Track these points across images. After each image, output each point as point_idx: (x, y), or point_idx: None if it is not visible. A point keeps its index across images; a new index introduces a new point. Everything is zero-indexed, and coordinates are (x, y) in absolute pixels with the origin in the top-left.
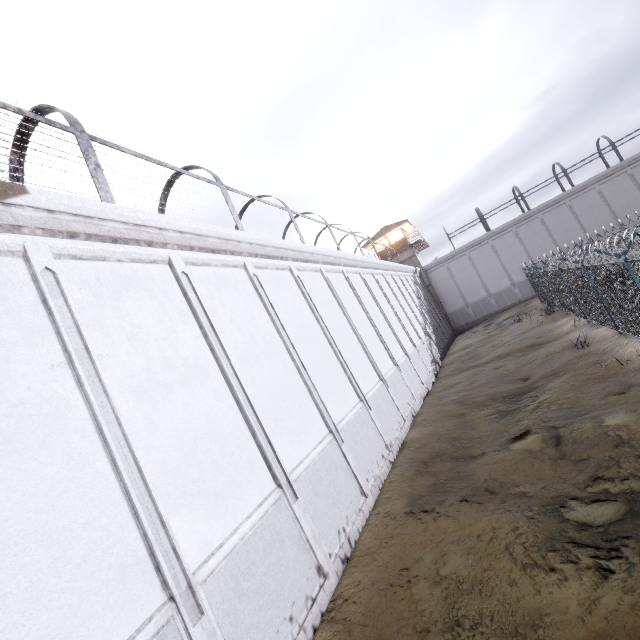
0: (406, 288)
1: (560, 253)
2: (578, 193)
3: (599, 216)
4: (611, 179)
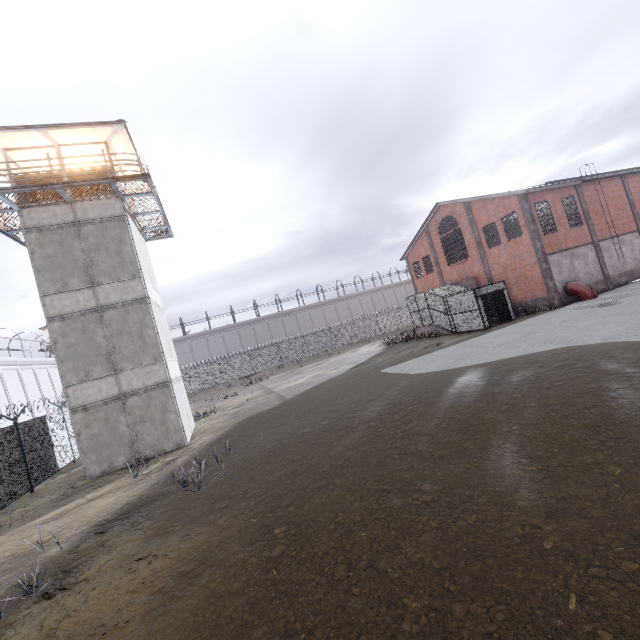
0: (51, 379)
1: (196, 368)
2: (213, 333)
3: (220, 350)
4: (230, 331)
